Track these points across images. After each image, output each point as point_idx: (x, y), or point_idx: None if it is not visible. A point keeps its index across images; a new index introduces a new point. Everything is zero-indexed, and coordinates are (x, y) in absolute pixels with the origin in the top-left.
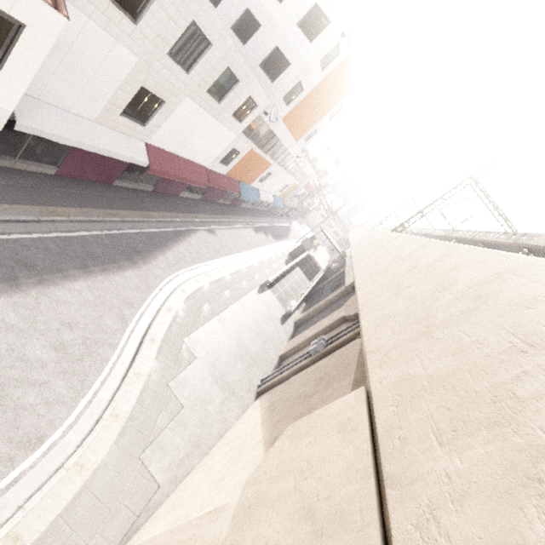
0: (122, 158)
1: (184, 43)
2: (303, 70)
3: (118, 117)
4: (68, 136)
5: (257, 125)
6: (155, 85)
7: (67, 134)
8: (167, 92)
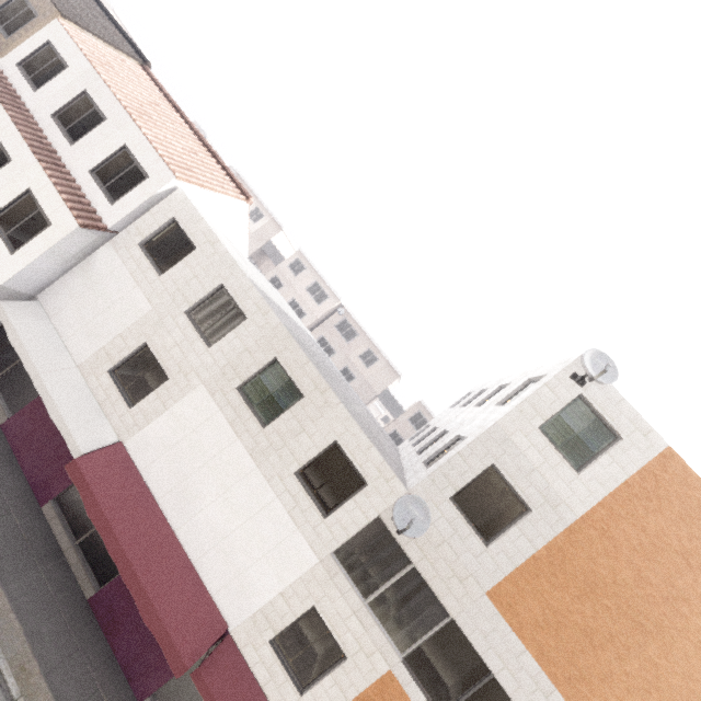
0: (53, 411)
1: (214, 313)
2: (487, 435)
3: (106, 375)
4: (25, 341)
5: (392, 566)
6: (162, 348)
7: (29, 341)
8: (175, 364)
